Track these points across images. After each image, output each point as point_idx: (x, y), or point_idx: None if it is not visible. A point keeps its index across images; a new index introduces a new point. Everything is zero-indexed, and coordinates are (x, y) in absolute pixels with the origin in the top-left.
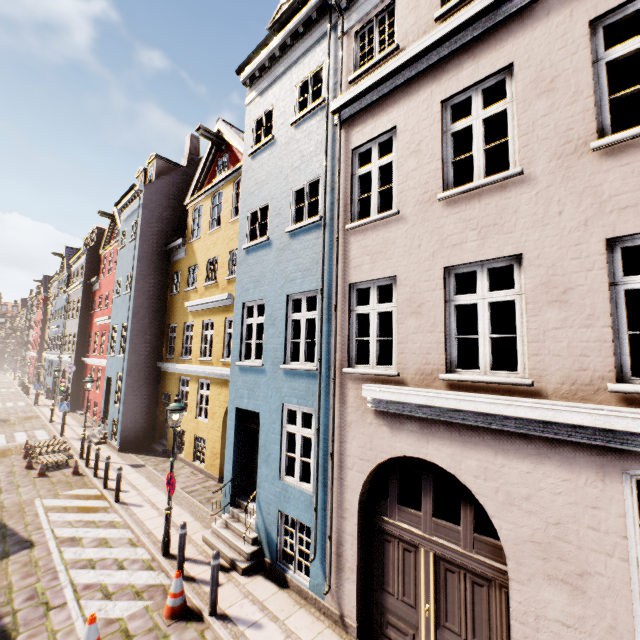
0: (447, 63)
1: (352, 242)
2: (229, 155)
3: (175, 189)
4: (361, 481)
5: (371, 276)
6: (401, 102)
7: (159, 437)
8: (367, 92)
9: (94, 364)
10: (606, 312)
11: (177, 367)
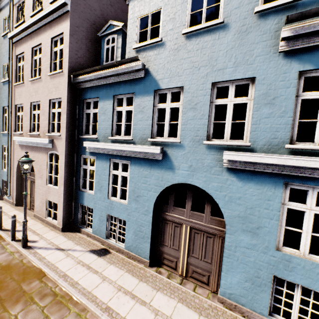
0: (33, 35)
1: (16, 90)
2: None
3: None
4: (17, 165)
5: (19, 103)
6: (25, 43)
7: None
8: (17, 35)
9: None
10: (48, 117)
11: None
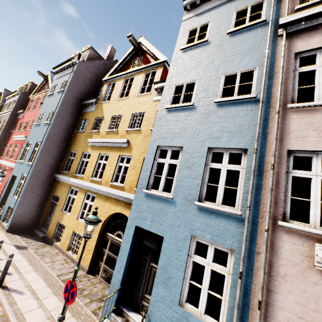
0: None
1: (293, 118)
2: (143, 58)
3: (97, 70)
4: None
5: (318, 147)
6: None
7: (41, 225)
8: (321, 14)
9: (3, 164)
10: None
11: (71, 180)
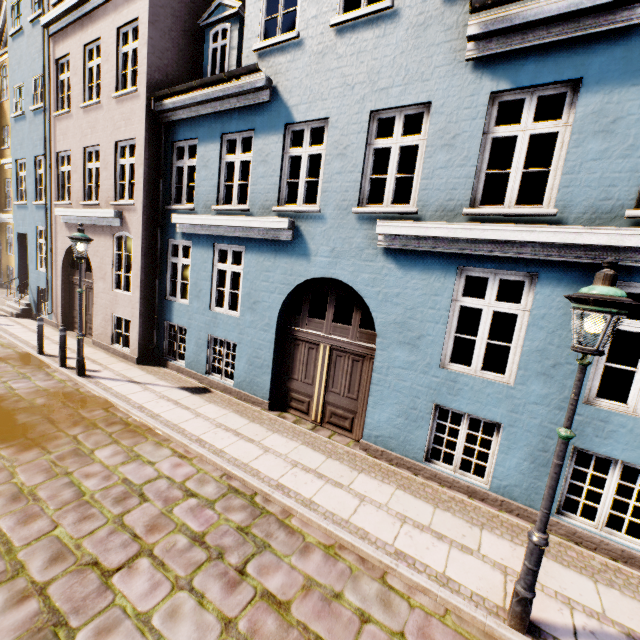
0: (85, 21)
1: (57, 126)
2: None
3: None
4: (62, 260)
5: (63, 149)
6: (72, 37)
7: None
8: (57, 21)
9: None
10: (114, 174)
11: (1, 217)
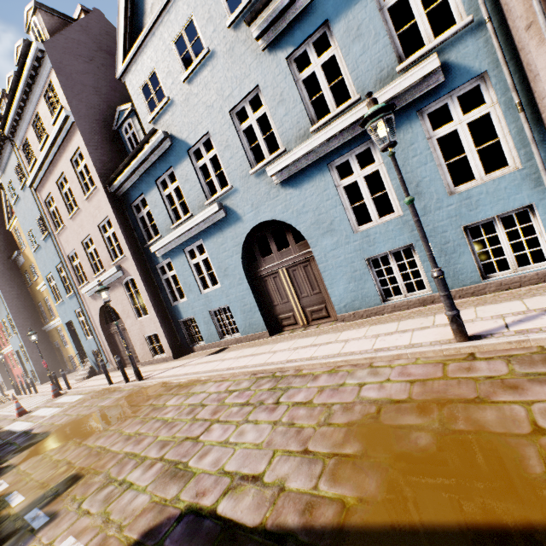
0: (51, 168)
1: (61, 239)
2: None
3: None
4: (99, 322)
5: (70, 251)
6: (47, 182)
7: (65, 367)
8: (36, 178)
9: (8, 352)
10: (105, 245)
11: (51, 324)
